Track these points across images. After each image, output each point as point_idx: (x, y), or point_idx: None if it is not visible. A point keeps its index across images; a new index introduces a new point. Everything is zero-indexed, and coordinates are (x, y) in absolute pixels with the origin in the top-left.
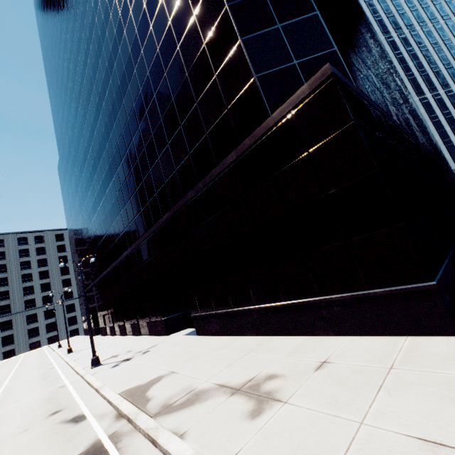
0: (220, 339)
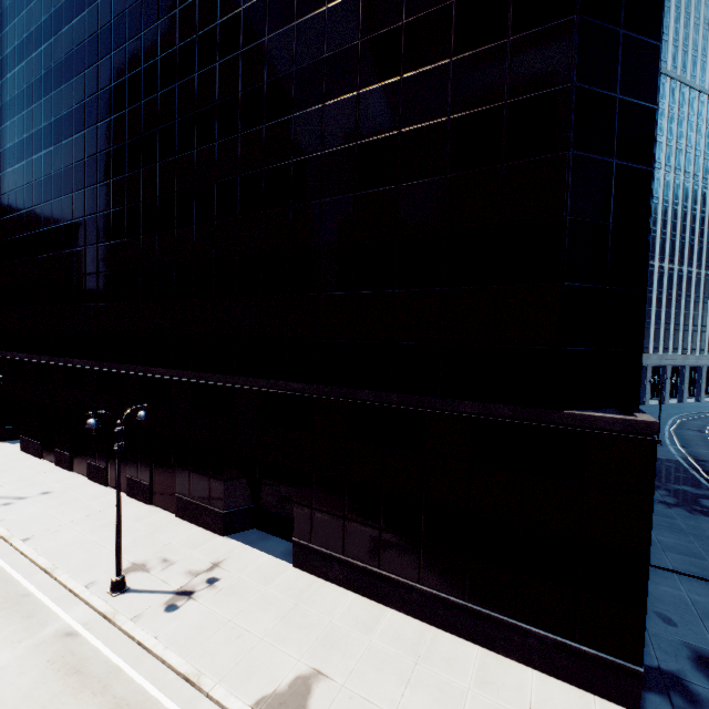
0: (347, 598)
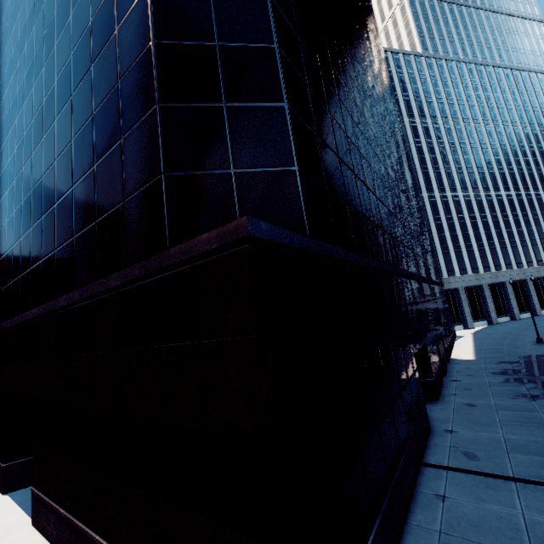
0: None
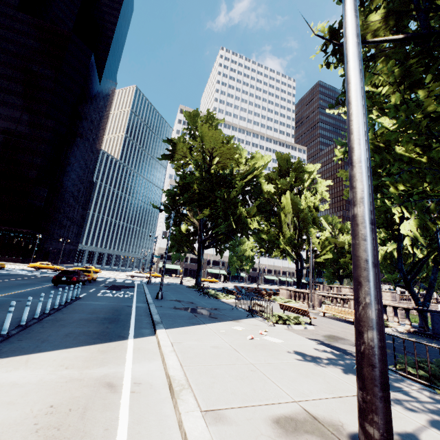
0: None
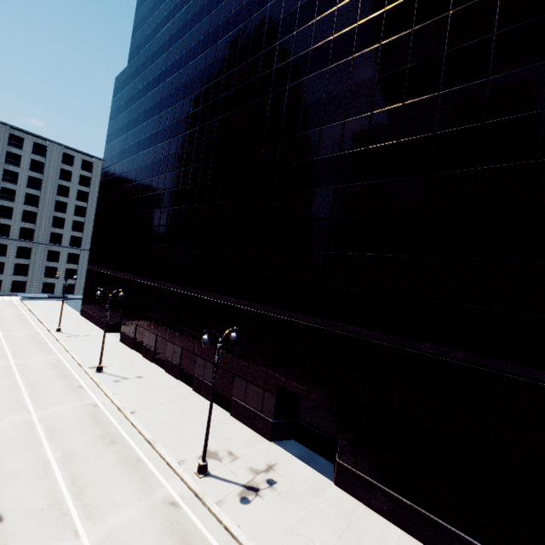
0: (393, 532)
